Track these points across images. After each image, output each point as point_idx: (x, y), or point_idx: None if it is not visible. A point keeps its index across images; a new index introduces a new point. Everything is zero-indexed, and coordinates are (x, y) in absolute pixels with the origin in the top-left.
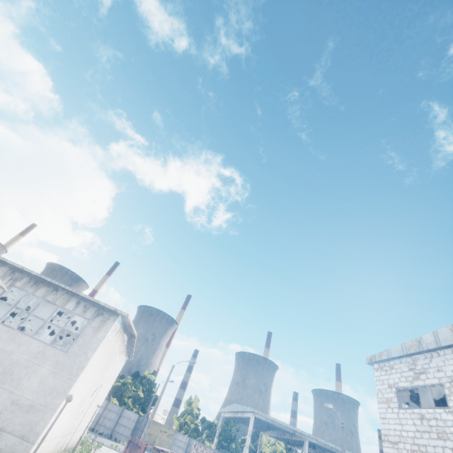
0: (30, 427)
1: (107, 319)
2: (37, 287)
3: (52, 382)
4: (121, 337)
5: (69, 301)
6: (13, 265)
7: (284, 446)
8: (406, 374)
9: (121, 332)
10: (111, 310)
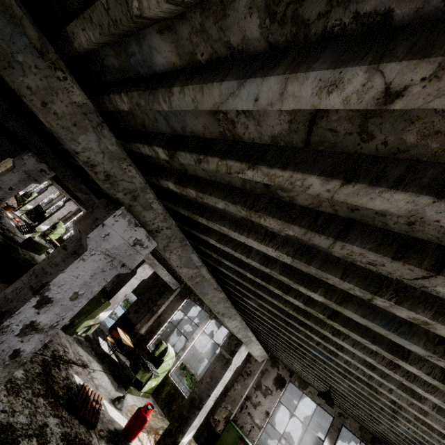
0: None
1: None
2: None
3: None
4: None
5: None
6: None
7: None
8: None
9: None
10: None
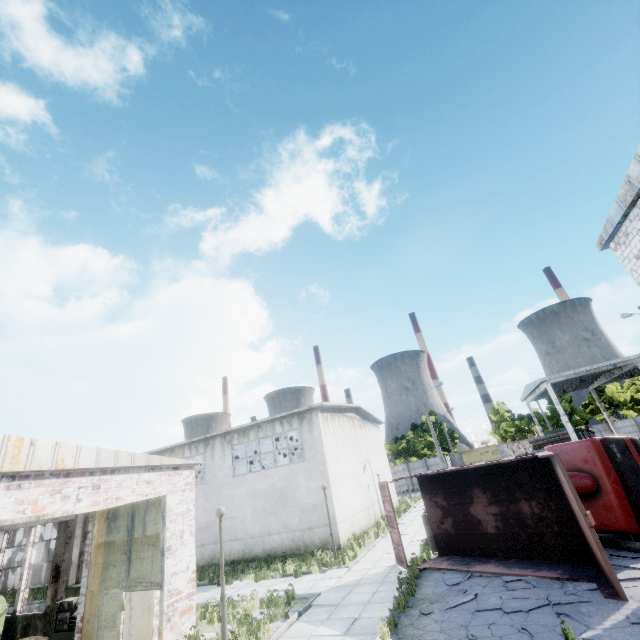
0: (325, 517)
1: (311, 418)
2: (247, 434)
3: (314, 484)
4: (344, 419)
5: (274, 428)
6: (220, 434)
7: None
8: None
9: (338, 415)
10: (307, 409)
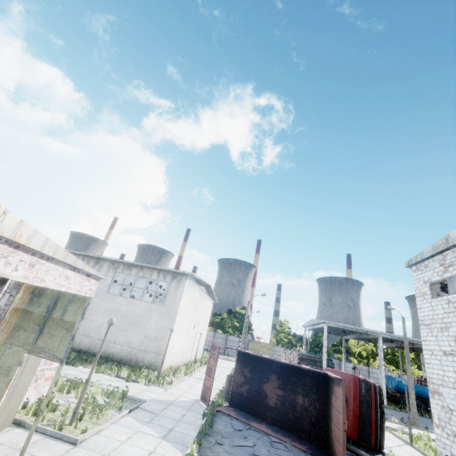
0: (159, 348)
1: (180, 279)
2: (130, 269)
3: (162, 323)
4: (198, 289)
5: (152, 274)
6: (111, 260)
7: (373, 345)
8: (437, 269)
9: (196, 285)
10: (181, 273)
